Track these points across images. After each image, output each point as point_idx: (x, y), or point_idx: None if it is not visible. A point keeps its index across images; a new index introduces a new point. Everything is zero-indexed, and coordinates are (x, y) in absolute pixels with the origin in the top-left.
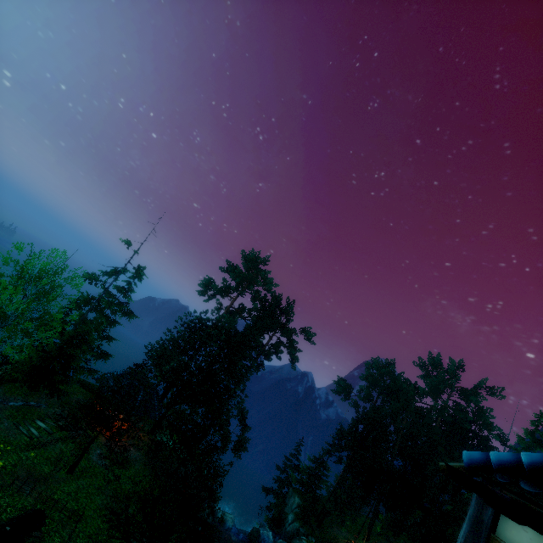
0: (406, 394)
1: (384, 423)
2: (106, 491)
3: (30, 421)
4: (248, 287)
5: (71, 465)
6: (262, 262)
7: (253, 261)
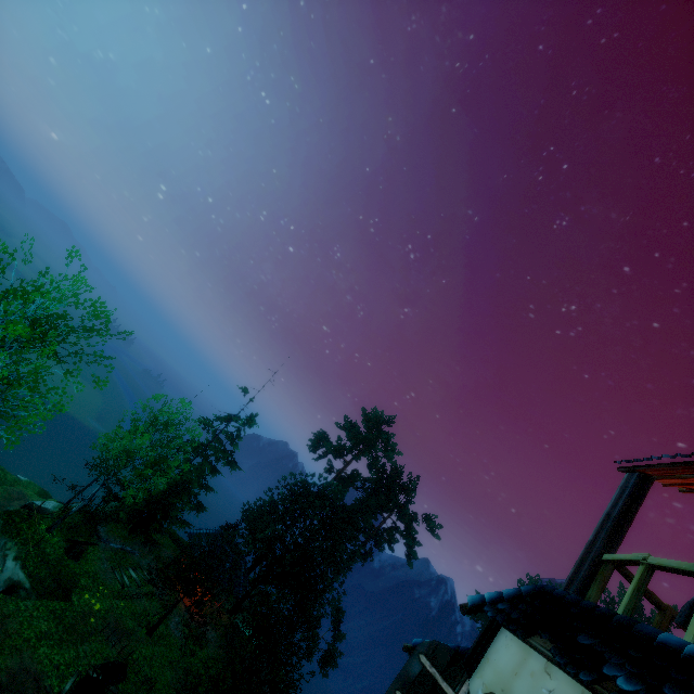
0: None
1: None
2: (177, 668)
3: (124, 567)
4: (364, 452)
5: (152, 626)
6: (386, 422)
7: (374, 421)
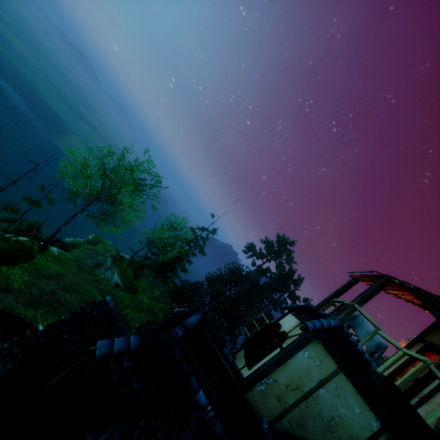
0: None
1: None
2: None
3: (154, 289)
4: (273, 258)
5: (165, 315)
6: (290, 244)
7: (282, 242)
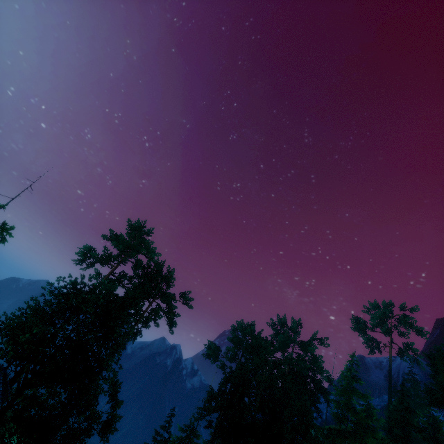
0: (265, 350)
1: (249, 379)
2: None
3: None
4: (131, 253)
5: None
6: (146, 233)
7: (138, 230)
